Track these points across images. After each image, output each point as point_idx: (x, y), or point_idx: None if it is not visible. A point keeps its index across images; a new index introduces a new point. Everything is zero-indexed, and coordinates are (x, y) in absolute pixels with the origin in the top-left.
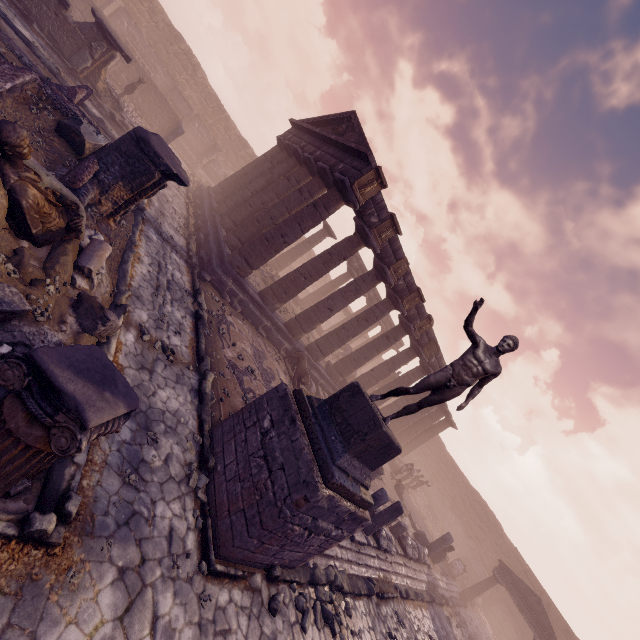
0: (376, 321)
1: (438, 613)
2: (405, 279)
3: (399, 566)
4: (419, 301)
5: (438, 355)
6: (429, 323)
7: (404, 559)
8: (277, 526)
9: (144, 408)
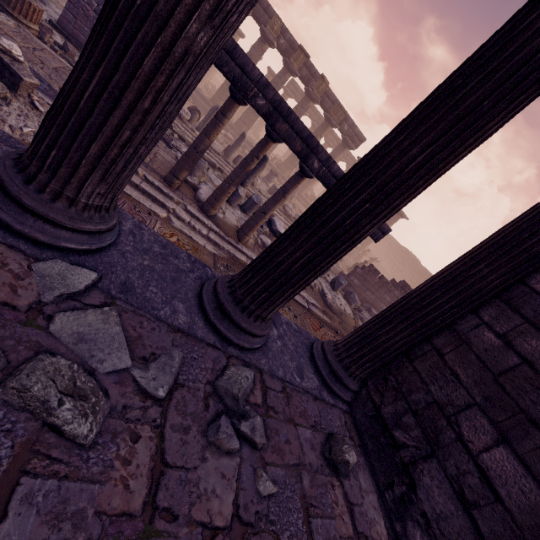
0: (277, 87)
1: (329, 273)
2: (285, 38)
3: (275, 211)
4: (305, 59)
5: (349, 122)
6: (324, 82)
7: (286, 218)
8: (76, 1)
9: (44, 1)
